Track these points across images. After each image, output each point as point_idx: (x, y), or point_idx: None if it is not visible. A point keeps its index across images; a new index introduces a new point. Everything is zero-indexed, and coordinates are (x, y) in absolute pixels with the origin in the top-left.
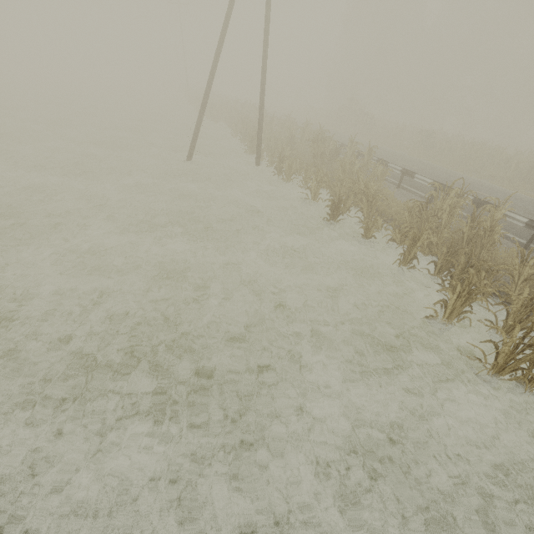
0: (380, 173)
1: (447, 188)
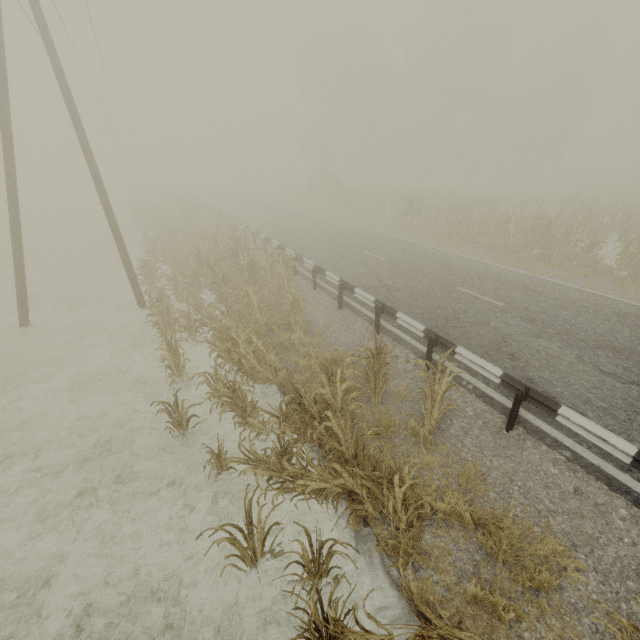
0: (289, 304)
1: (392, 311)
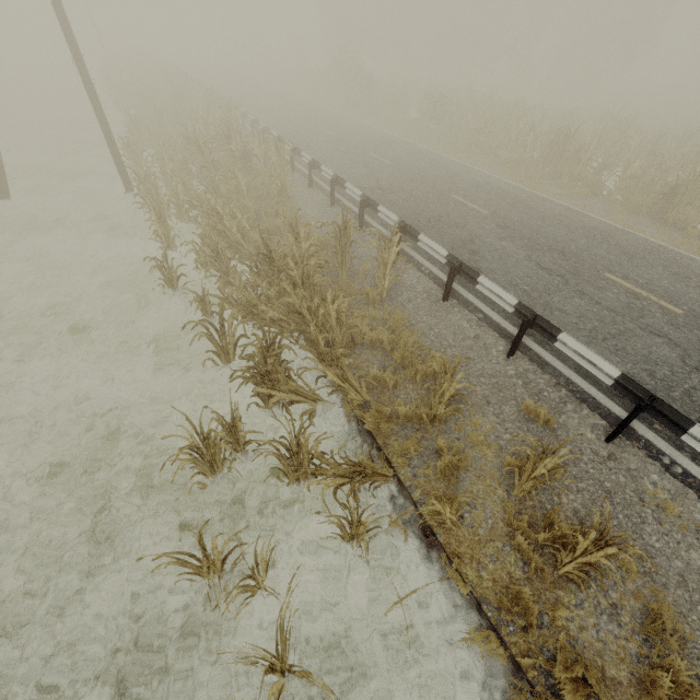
0: (277, 190)
1: (374, 205)
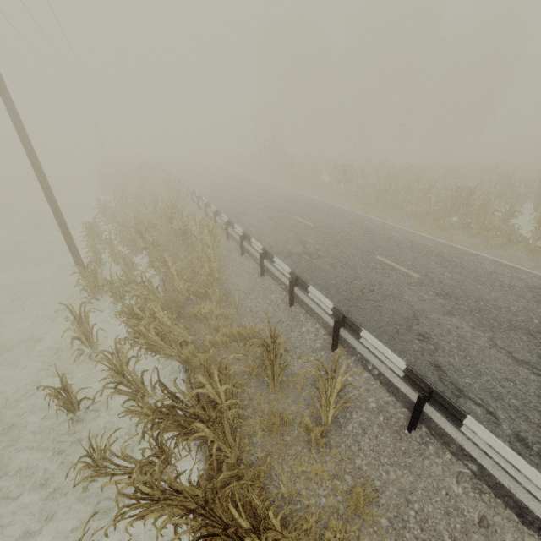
0: (205, 274)
1: (304, 285)
